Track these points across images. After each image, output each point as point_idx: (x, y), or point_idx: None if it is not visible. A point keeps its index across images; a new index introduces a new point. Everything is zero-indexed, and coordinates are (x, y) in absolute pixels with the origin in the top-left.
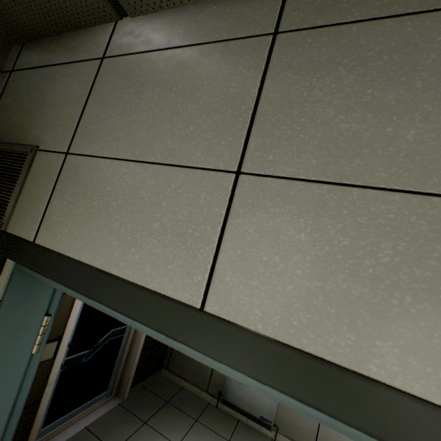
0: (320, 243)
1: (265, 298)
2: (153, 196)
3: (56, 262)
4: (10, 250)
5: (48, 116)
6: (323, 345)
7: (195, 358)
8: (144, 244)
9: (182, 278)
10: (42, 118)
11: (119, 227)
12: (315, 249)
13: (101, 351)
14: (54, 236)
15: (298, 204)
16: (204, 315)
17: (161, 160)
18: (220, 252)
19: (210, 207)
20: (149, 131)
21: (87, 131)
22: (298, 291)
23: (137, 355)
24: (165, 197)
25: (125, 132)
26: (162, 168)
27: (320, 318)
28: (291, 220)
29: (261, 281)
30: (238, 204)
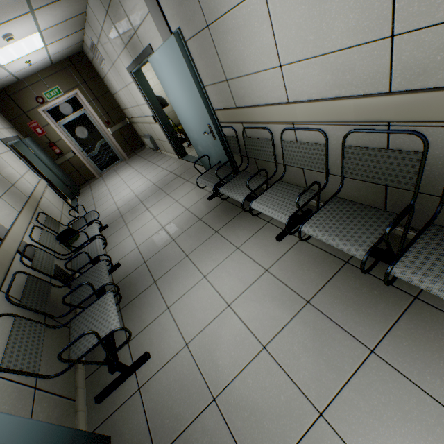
0: None
1: None
2: None
3: None
4: None
5: None
6: None
7: None
8: None
9: None
10: None
11: None
12: None
13: (101, 149)
14: None
15: None
16: None
17: None
18: None
19: None
20: None
21: None
22: None
23: (117, 146)
24: None
25: None
26: None
27: None
28: None
29: None
30: None
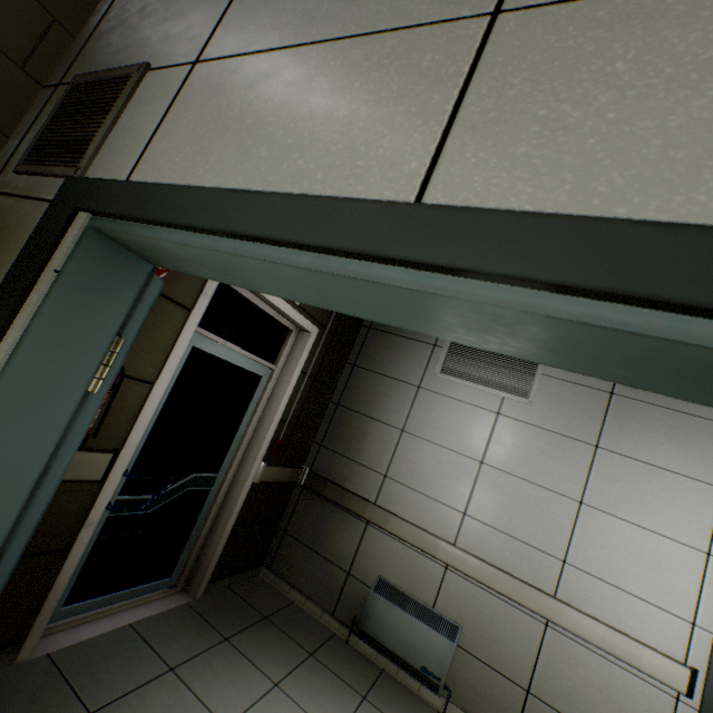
0: (655, 68)
1: (541, 166)
2: (337, 79)
3: (161, 195)
4: (86, 198)
5: (171, 26)
6: (660, 210)
7: (395, 284)
8: (315, 144)
9: (381, 173)
10: (160, 32)
11: (273, 132)
12: (644, 78)
13: (173, 504)
14: (159, 169)
15: (611, 25)
16: (421, 208)
17: (356, 31)
18: (456, 123)
19: (440, 70)
20: (337, 3)
21: (233, 28)
22: (607, 143)
23: (227, 527)
24: (358, 76)
25: (296, 14)
26: (356, 41)
27: (653, 171)
28: (596, 50)
29: (534, 145)
30: (493, 54)
